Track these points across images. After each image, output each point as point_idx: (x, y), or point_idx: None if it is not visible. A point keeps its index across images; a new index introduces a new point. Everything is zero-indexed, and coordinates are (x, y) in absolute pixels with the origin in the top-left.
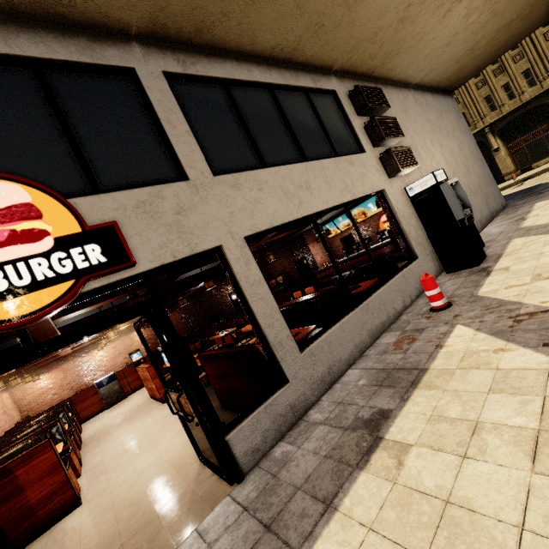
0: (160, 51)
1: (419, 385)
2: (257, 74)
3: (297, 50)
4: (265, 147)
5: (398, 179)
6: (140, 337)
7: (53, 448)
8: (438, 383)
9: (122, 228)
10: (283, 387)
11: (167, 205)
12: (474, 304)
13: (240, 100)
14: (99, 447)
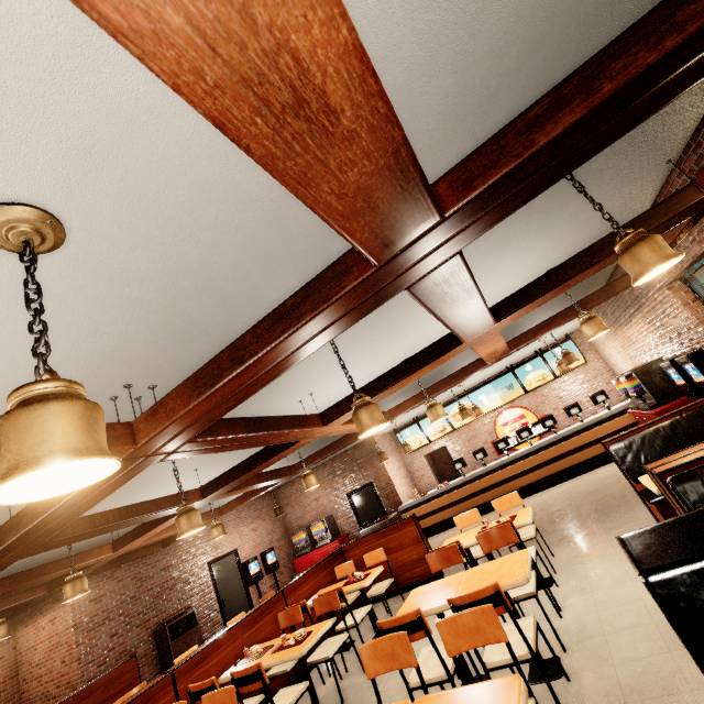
0: None
1: None
2: None
3: None
4: None
5: None
6: None
7: None
8: None
9: None
10: None
11: None
12: None
13: None
14: None
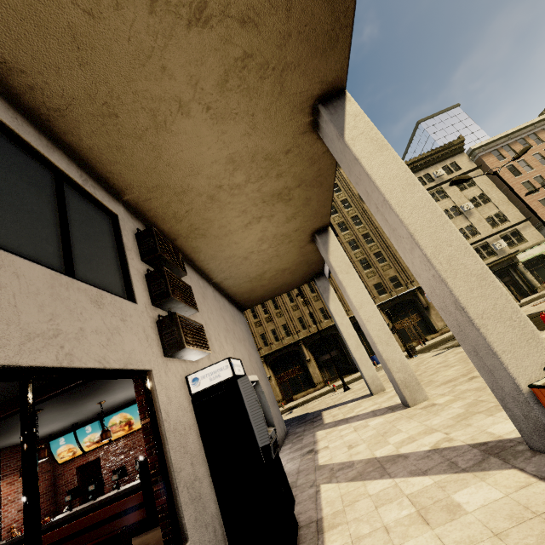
0: None
1: None
2: None
3: (64, 116)
4: None
5: (180, 363)
6: None
7: None
8: None
9: None
10: None
11: None
12: None
13: None
14: None
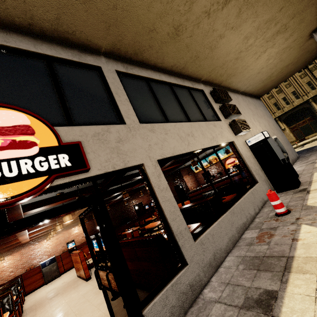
0: (115, 61)
1: (291, 270)
2: (164, 77)
3: (184, 68)
4: (168, 113)
5: (240, 136)
6: (82, 225)
7: (1, 316)
8: (308, 268)
9: (83, 147)
10: (184, 268)
11: (112, 136)
12: (308, 210)
13: (155, 88)
14: (35, 316)
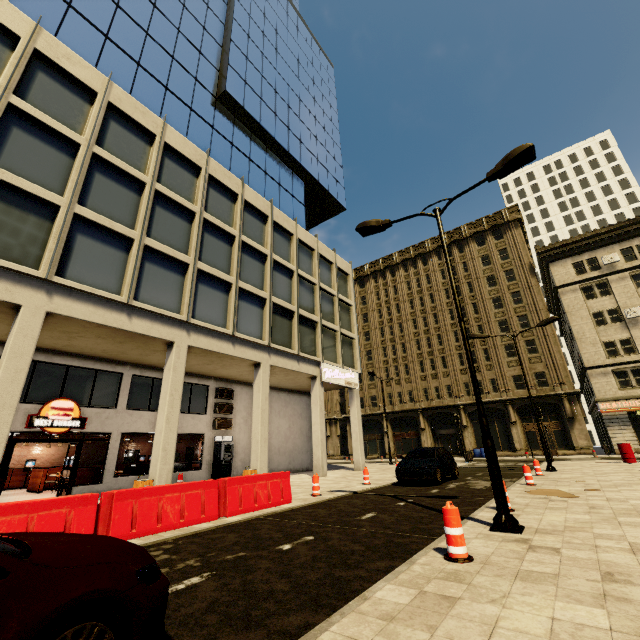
0: (136, 368)
1: None
2: None
3: (193, 372)
4: (155, 403)
5: (219, 431)
6: (68, 448)
7: None
8: None
9: (88, 418)
10: (100, 484)
11: (105, 415)
12: None
13: (157, 384)
14: None
